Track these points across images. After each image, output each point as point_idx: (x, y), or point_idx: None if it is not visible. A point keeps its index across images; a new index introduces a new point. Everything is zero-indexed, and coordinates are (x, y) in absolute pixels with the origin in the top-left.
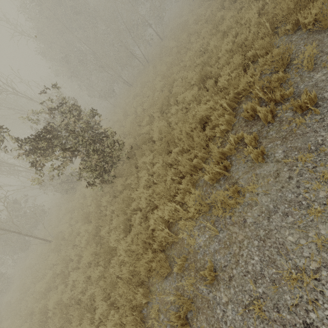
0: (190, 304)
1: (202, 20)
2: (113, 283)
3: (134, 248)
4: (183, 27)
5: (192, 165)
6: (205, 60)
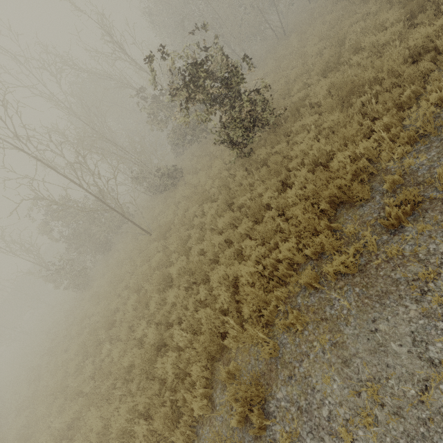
0: (412, 208)
1: None
2: (270, 232)
3: (310, 188)
4: None
5: (399, 101)
6: None
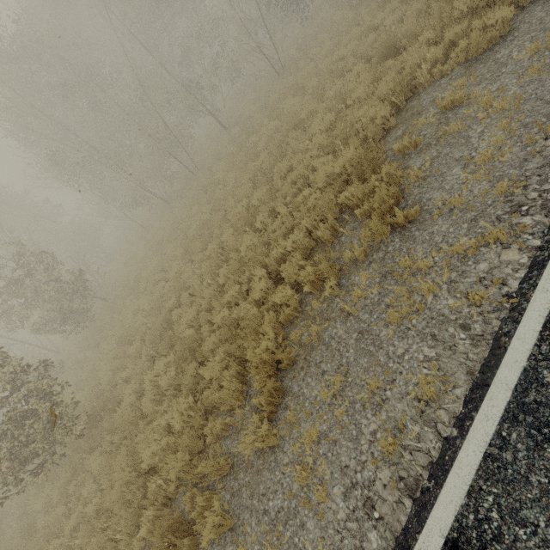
0: None
1: (249, 173)
2: None
3: None
4: (241, 144)
5: None
6: (214, 291)
